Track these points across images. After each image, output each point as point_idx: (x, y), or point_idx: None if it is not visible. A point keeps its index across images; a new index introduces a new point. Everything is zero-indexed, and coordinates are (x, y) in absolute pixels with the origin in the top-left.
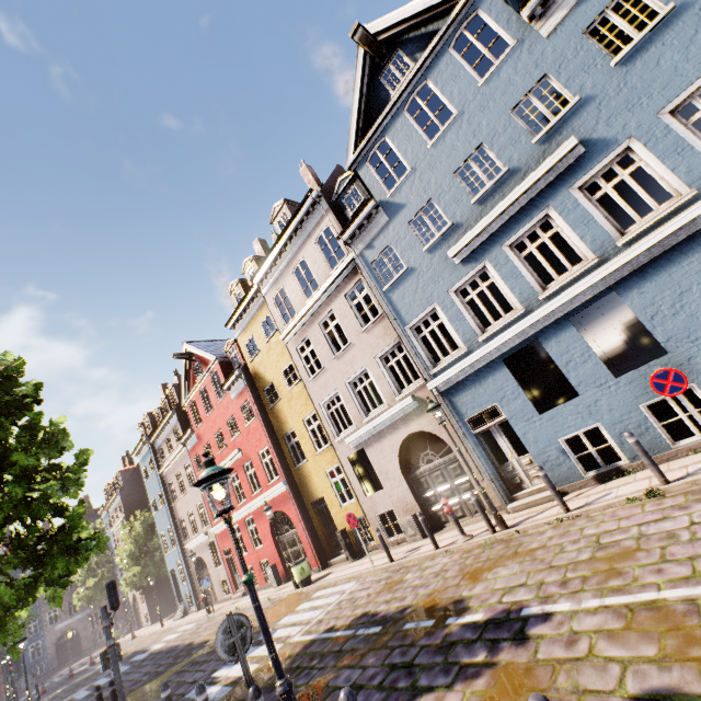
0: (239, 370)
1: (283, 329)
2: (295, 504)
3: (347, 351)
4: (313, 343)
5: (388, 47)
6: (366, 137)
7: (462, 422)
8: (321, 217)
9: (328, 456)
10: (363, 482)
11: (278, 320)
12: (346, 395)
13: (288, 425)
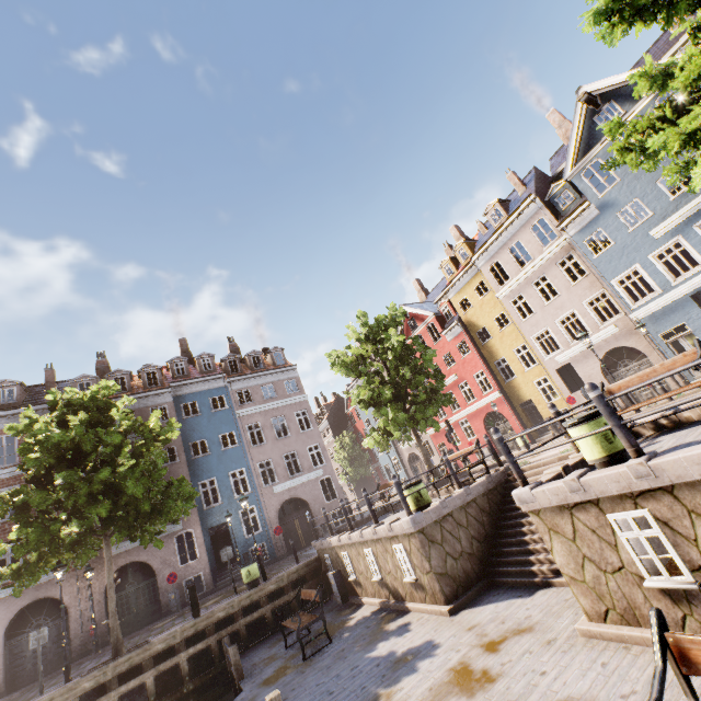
0: (456, 321)
1: (497, 289)
2: (507, 405)
3: (557, 300)
4: (526, 297)
5: (601, 98)
6: (582, 160)
7: (656, 336)
8: (535, 212)
9: (535, 371)
10: (567, 385)
11: (493, 284)
12: (555, 330)
13: (499, 355)
